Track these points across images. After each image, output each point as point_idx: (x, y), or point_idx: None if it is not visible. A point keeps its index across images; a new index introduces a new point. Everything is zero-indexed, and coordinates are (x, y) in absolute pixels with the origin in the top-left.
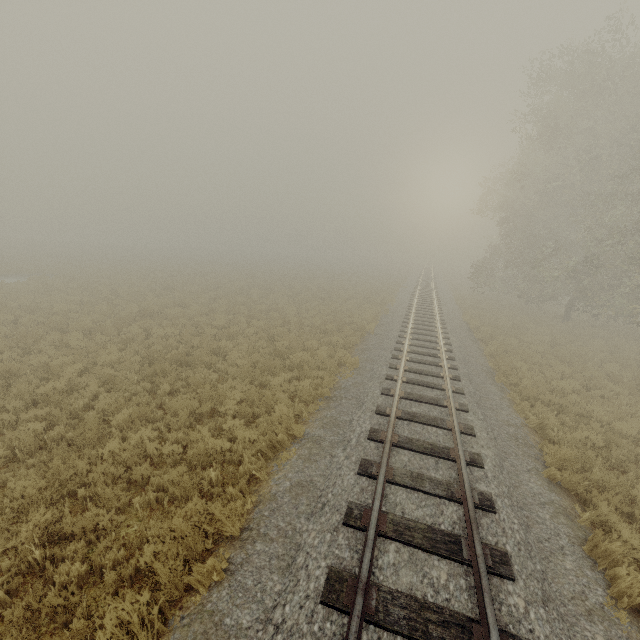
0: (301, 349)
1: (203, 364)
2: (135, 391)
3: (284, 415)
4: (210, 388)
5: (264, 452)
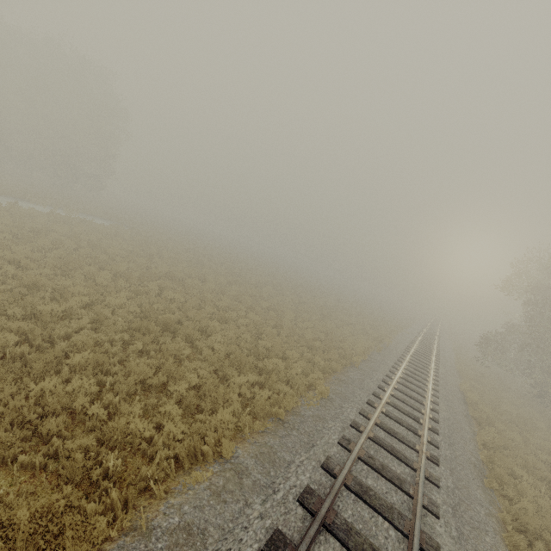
0: (280, 356)
1: (185, 336)
2: (113, 338)
3: (225, 422)
4: (173, 362)
5: (182, 457)
